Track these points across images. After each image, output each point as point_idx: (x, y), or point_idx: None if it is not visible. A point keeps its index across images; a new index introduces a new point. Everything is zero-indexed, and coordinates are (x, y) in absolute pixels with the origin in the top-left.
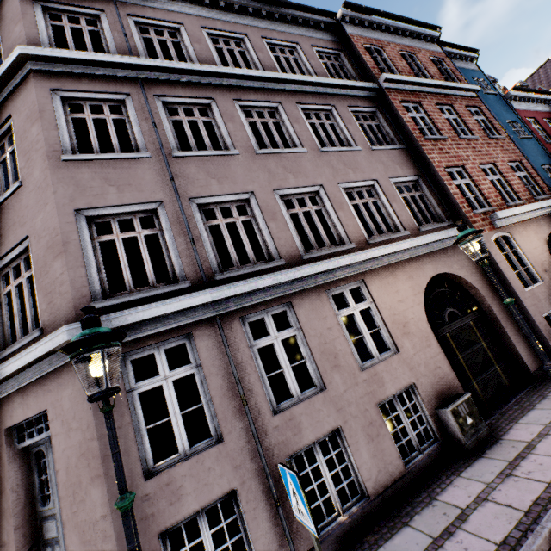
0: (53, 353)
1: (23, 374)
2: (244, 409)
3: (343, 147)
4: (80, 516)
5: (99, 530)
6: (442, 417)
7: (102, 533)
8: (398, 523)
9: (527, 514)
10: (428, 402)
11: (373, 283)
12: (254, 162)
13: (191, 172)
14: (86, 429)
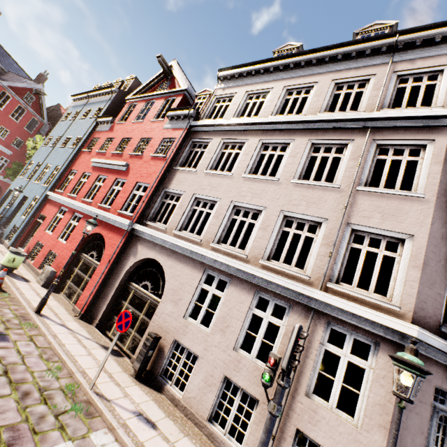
0: None
1: None
2: None
3: None
4: None
5: None
6: None
7: None
8: None
9: None
10: None
11: None
12: None
13: None
14: None
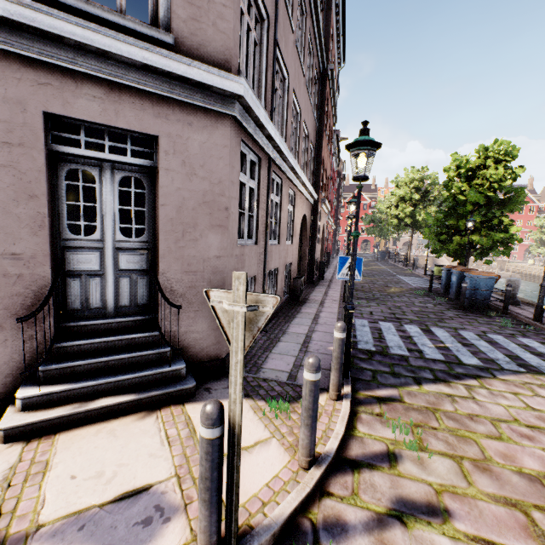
0: (198, 86)
1: (127, 69)
2: (267, 232)
3: (310, 94)
4: (188, 251)
5: (209, 266)
6: (295, 284)
7: (212, 268)
8: (291, 317)
9: (339, 314)
10: (292, 275)
11: (297, 199)
12: (294, 51)
13: (280, 12)
14: (216, 183)
